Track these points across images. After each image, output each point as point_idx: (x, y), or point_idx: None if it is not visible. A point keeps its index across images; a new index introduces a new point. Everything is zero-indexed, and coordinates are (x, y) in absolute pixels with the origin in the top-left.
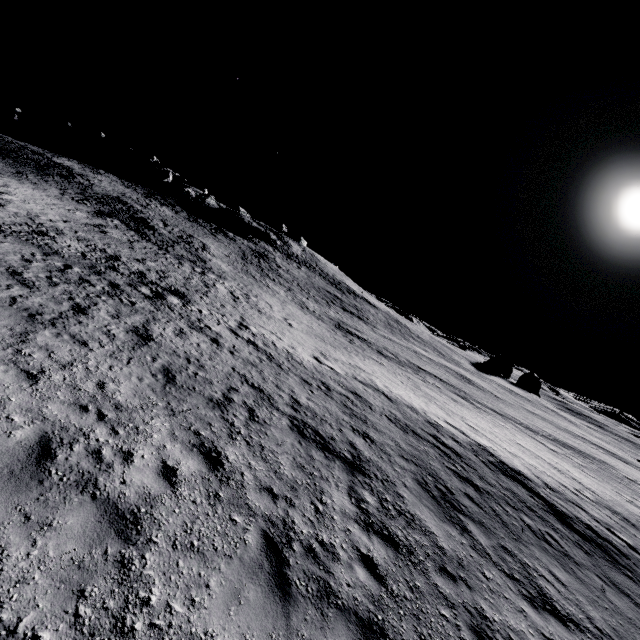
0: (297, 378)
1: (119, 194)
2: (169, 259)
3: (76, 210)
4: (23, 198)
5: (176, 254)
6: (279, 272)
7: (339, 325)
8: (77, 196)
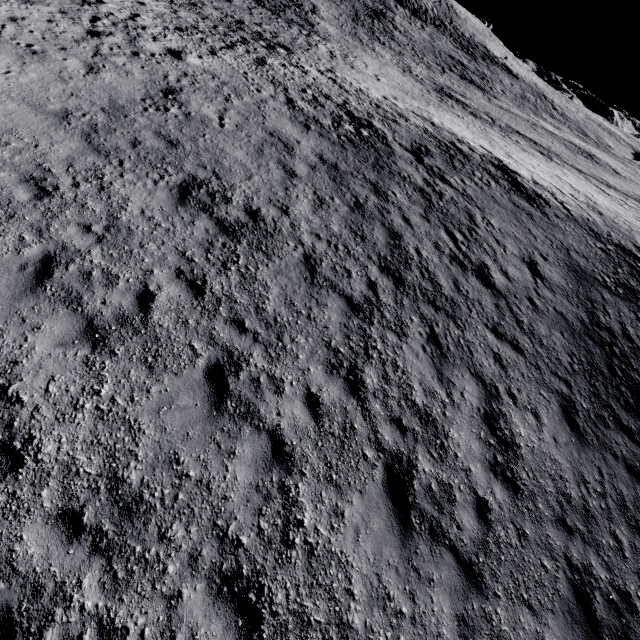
0: (356, 98)
1: None
2: (280, 23)
3: None
4: None
5: (286, 19)
6: (393, 35)
7: (441, 89)
8: None
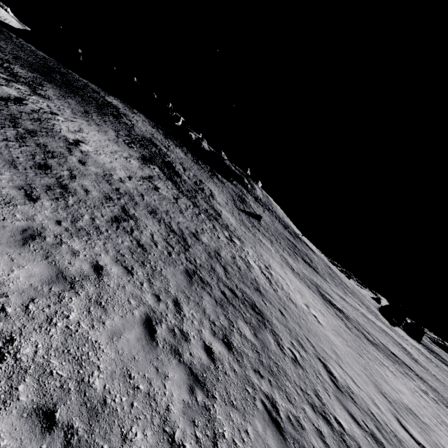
0: None
1: (150, 135)
2: (206, 222)
3: (130, 157)
4: (95, 146)
5: (204, 210)
6: (257, 219)
7: (319, 291)
8: (126, 138)
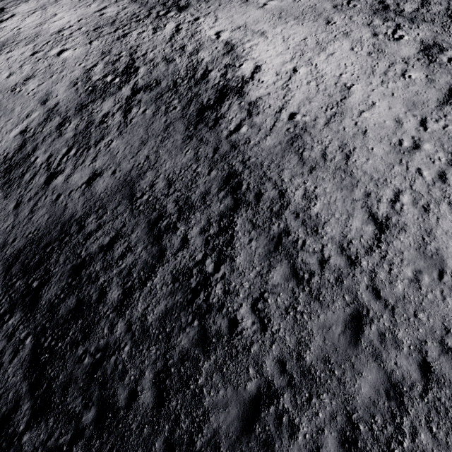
0: (169, 45)
1: None
2: None
3: None
4: None
5: None
6: None
7: None
8: None
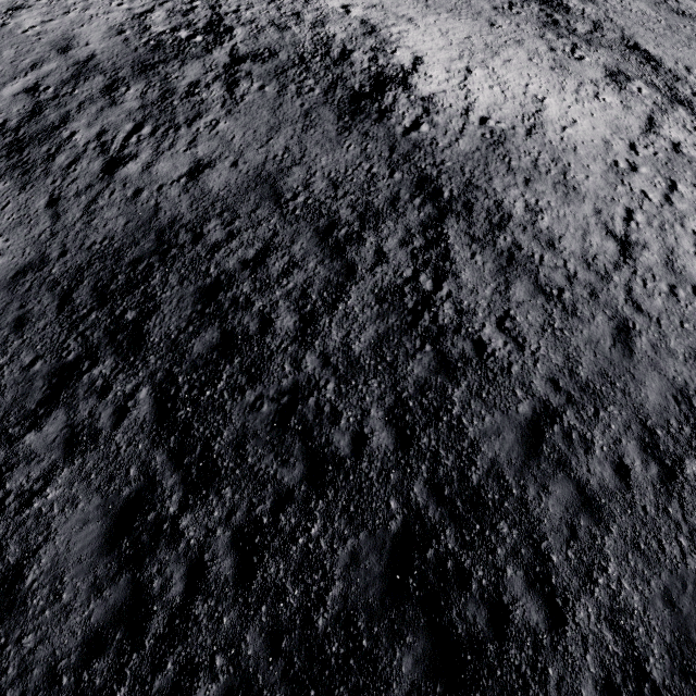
0: (273, 7)
1: None
2: None
3: None
4: None
5: None
6: None
7: None
8: None
